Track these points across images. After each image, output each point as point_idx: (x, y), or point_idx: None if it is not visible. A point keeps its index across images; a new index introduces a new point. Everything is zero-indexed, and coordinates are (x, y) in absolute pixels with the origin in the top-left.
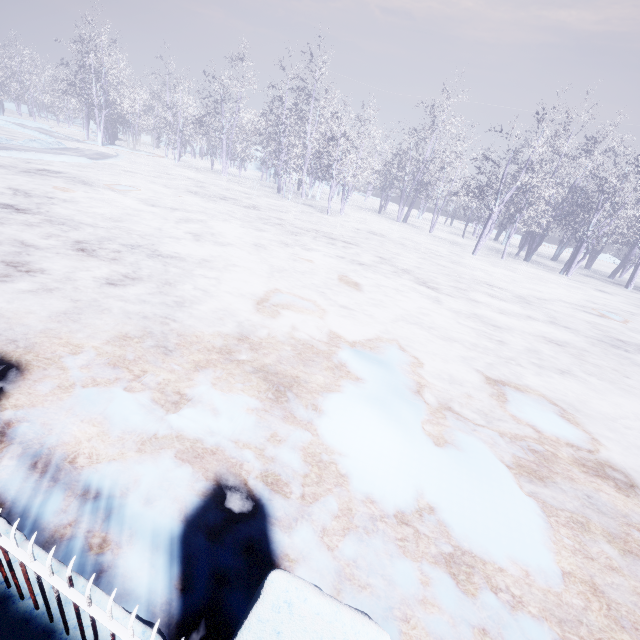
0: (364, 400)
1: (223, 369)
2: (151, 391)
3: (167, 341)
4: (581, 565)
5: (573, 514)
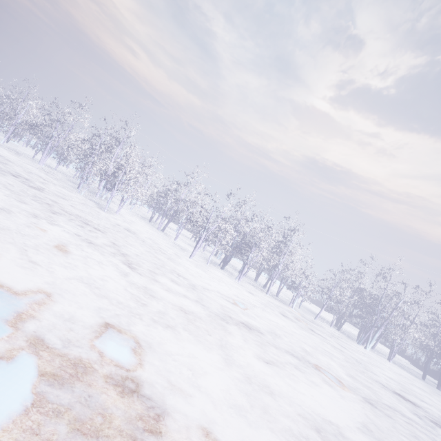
0: None
1: None
2: None
3: None
4: (22, 438)
5: (61, 406)
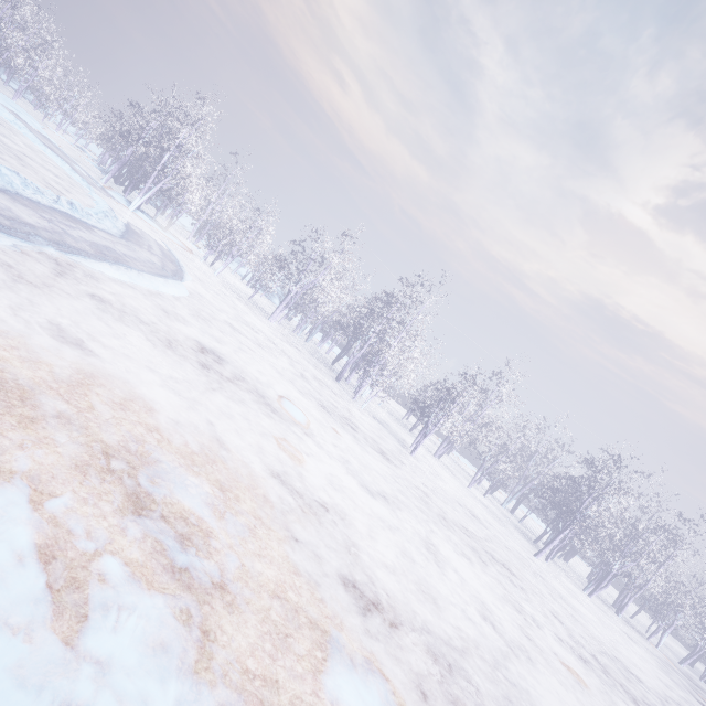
0: None
1: None
2: None
3: None
4: None
5: None
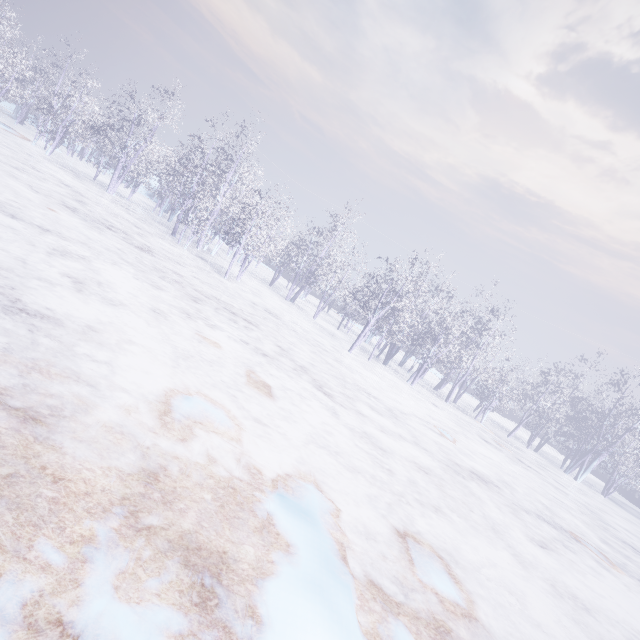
0: (302, 587)
1: (128, 551)
2: (8, 629)
3: (36, 494)
4: None
5: None
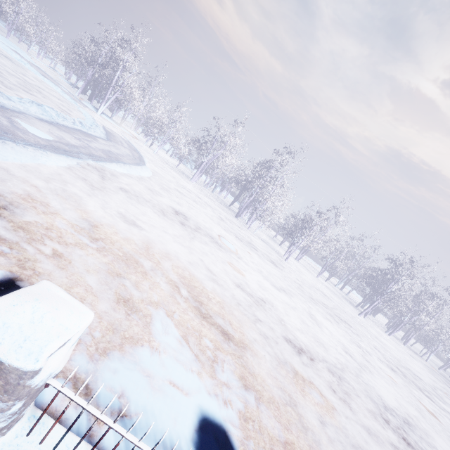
0: None
1: None
2: None
3: None
4: None
5: None
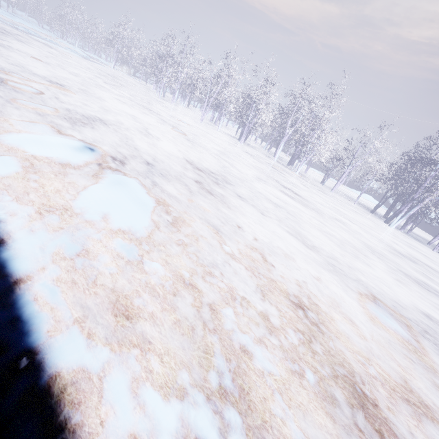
0: None
1: None
2: None
3: None
4: None
5: None
